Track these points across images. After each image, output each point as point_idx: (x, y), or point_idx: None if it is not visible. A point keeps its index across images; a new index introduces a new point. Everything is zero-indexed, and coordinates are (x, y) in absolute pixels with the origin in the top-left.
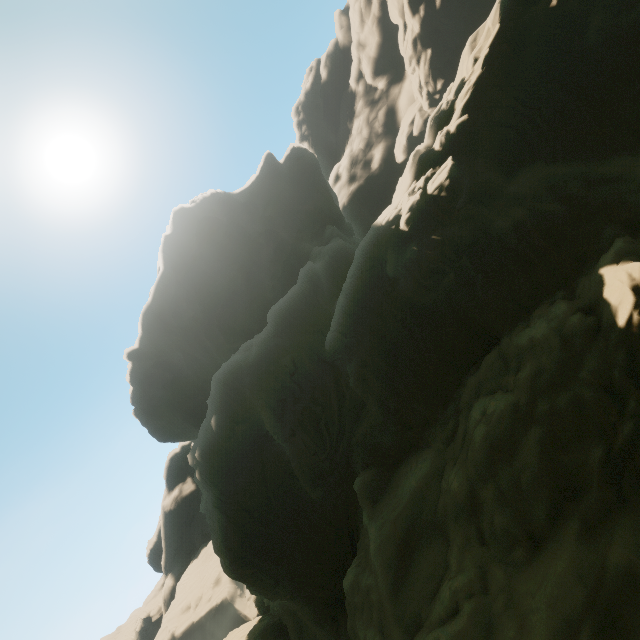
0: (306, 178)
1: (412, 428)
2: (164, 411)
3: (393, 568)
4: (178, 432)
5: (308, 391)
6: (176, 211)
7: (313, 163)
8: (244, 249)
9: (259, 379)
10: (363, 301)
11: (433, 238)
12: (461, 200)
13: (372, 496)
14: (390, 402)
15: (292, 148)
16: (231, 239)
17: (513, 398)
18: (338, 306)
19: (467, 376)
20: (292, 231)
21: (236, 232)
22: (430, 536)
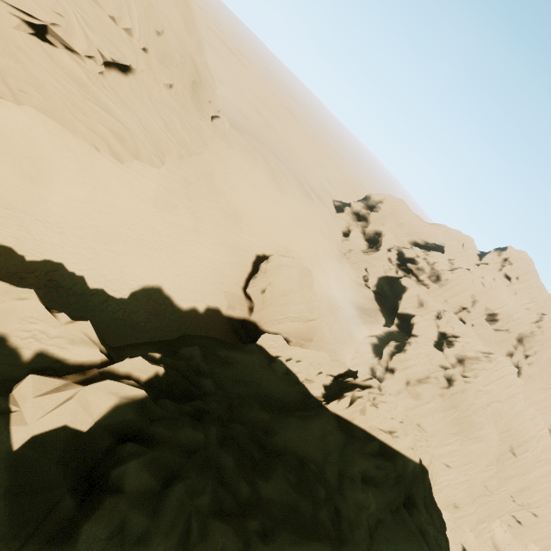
0: None
1: None
2: None
3: None
4: None
5: None
6: None
7: None
8: None
9: None
10: None
11: None
12: None
13: None
14: None
15: None
16: None
17: (262, 548)
18: None
19: None
20: None
21: None
22: None
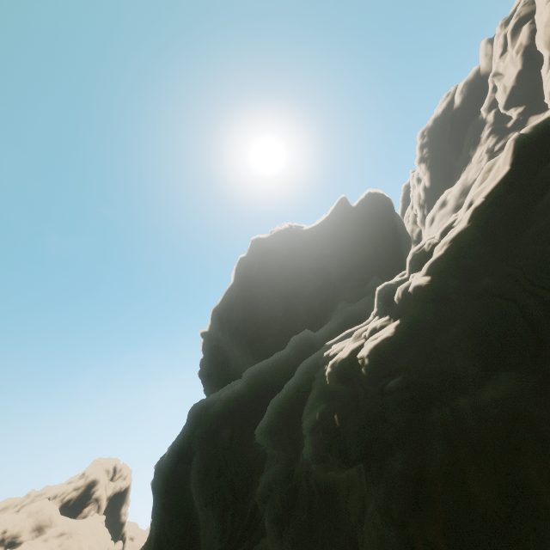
0: (374, 222)
1: None
2: (212, 383)
3: None
4: None
5: (231, 472)
6: (253, 240)
7: (386, 208)
8: (291, 282)
9: (206, 434)
10: (284, 424)
11: (334, 418)
12: (399, 378)
13: None
14: (275, 549)
15: (367, 193)
16: (282, 272)
17: None
18: (265, 414)
19: None
20: (344, 270)
21: (289, 266)
22: None
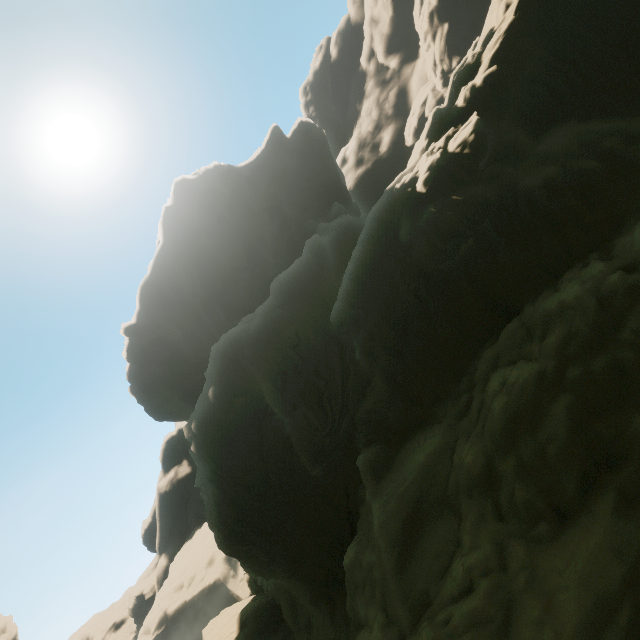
0: (313, 154)
1: (420, 404)
2: (161, 389)
3: (399, 545)
4: (175, 411)
5: (311, 364)
6: (177, 182)
7: (321, 139)
8: (247, 224)
9: (260, 350)
10: (373, 269)
11: (453, 198)
12: (484, 160)
13: (376, 473)
14: (398, 376)
15: (300, 122)
16: (234, 213)
17: (539, 366)
18: (346, 274)
19: (483, 349)
20: (297, 209)
21: (239, 206)
22: (439, 512)
